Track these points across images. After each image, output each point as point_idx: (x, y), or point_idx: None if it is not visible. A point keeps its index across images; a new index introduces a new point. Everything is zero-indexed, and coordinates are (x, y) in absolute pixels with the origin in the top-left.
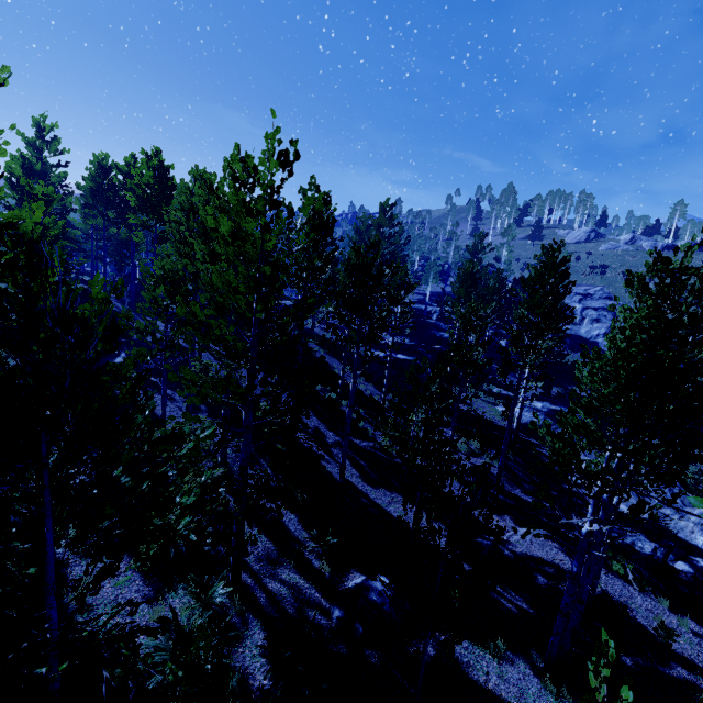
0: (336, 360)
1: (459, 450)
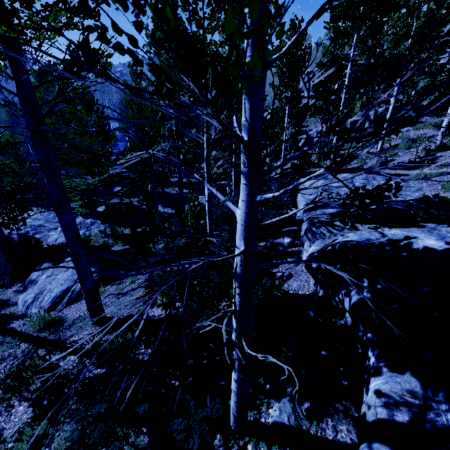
0: None
1: None
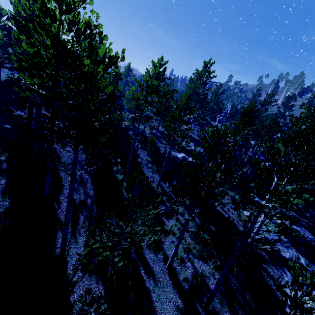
0: (145, 153)
1: (191, 250)
